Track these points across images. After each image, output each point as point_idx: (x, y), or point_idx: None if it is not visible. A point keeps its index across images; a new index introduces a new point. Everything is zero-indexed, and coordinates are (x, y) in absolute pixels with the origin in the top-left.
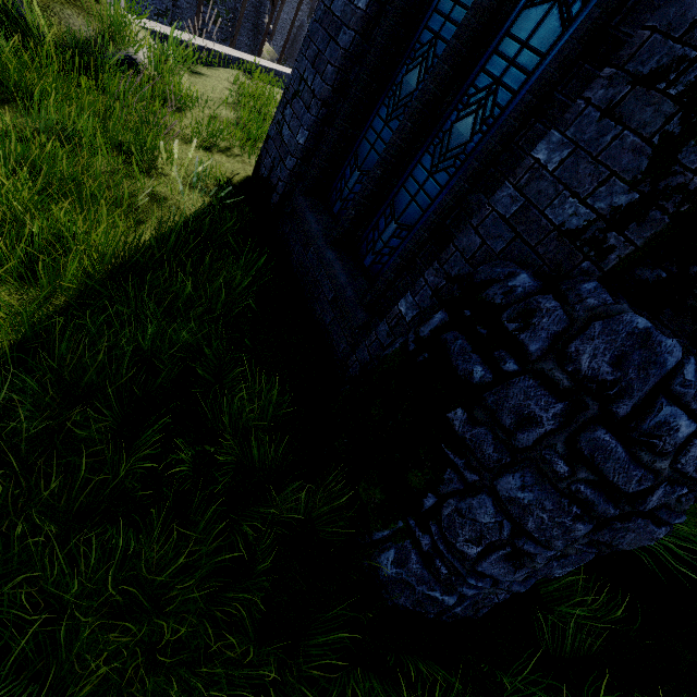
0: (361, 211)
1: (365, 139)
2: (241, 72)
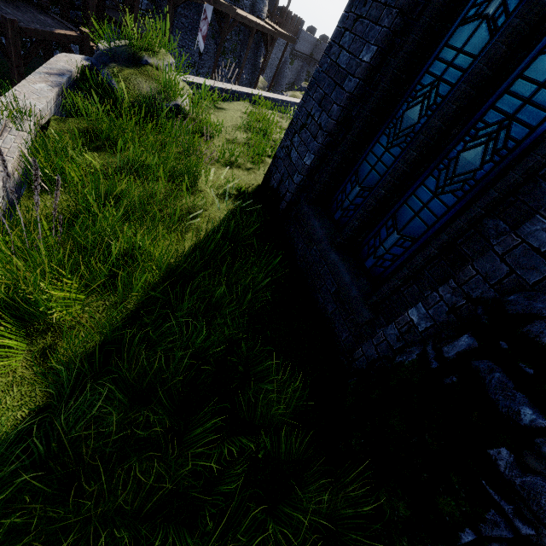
0: (363, 222)
1: (365, 161)
2: (248, 103)
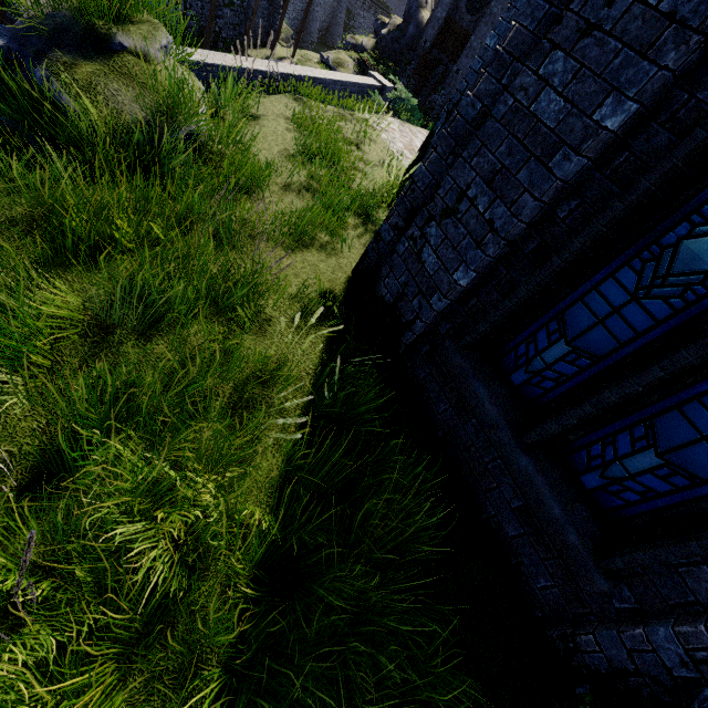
0: (585, 419)
1: (582, 305)
2: (291, 96)
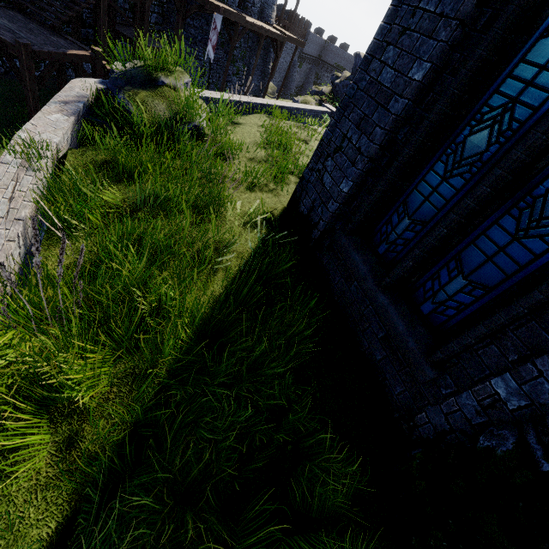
0: (418, 262)
1: (416, 191)
2: (264, 115)
